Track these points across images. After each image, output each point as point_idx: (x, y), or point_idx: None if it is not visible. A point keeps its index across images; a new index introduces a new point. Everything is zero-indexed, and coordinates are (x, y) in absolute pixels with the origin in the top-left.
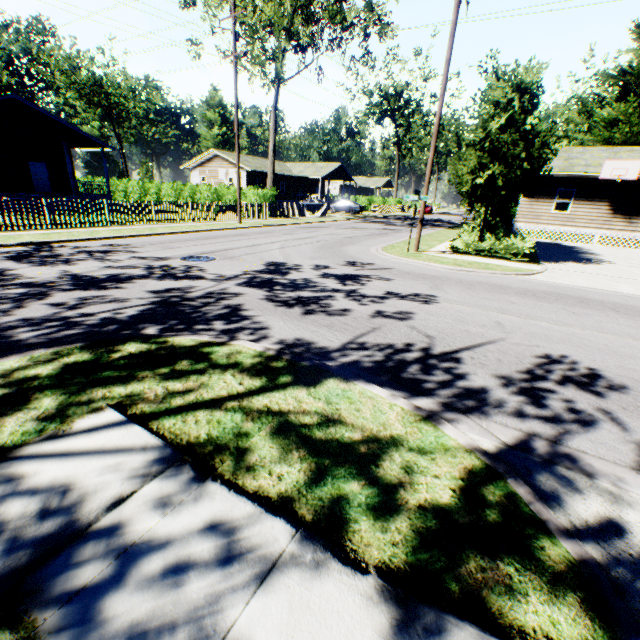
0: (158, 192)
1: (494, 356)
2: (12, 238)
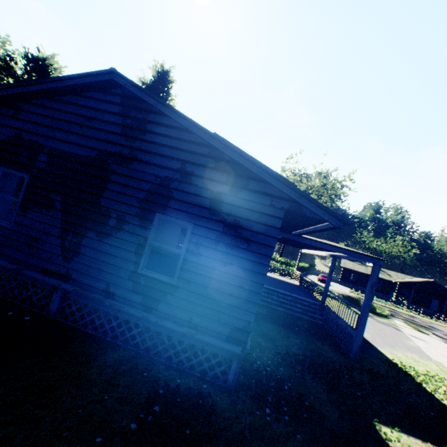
0: None
1: None
2: (407, 313)
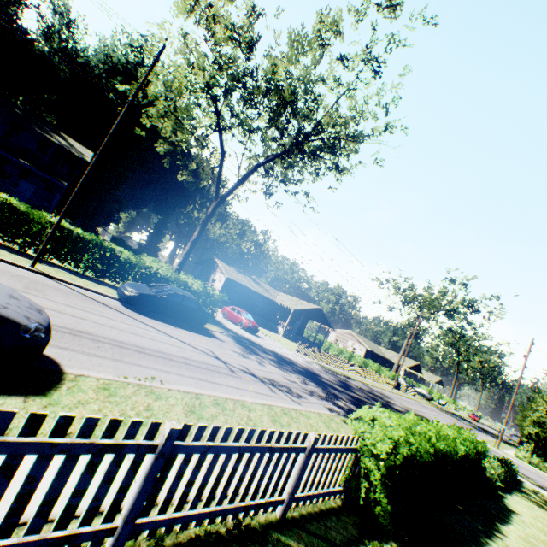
0: (328, 345)
1: (540, 483)
2: (352, 376)
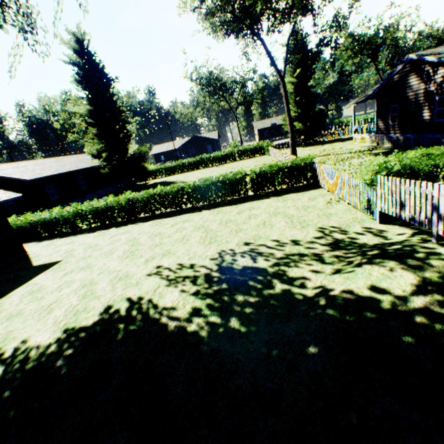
0: None
1: None
2: None
